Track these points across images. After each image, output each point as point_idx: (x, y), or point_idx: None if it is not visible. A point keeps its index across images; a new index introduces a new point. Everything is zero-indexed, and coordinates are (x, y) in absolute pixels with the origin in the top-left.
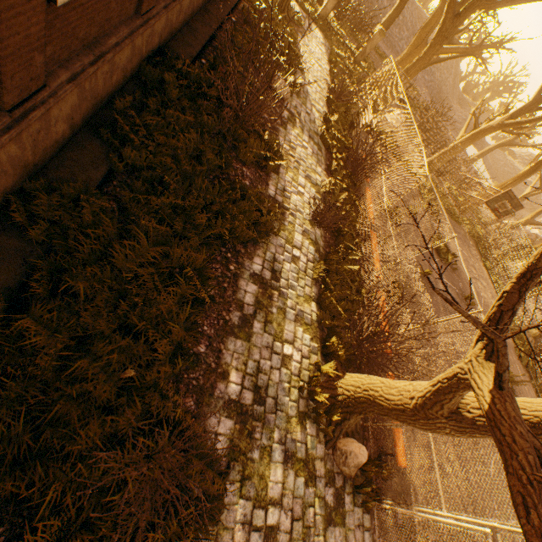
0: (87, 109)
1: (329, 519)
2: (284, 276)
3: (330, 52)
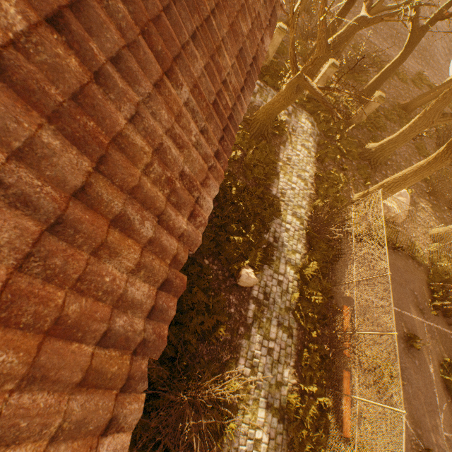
0: None
1: None
2: None
3: (318, 142)
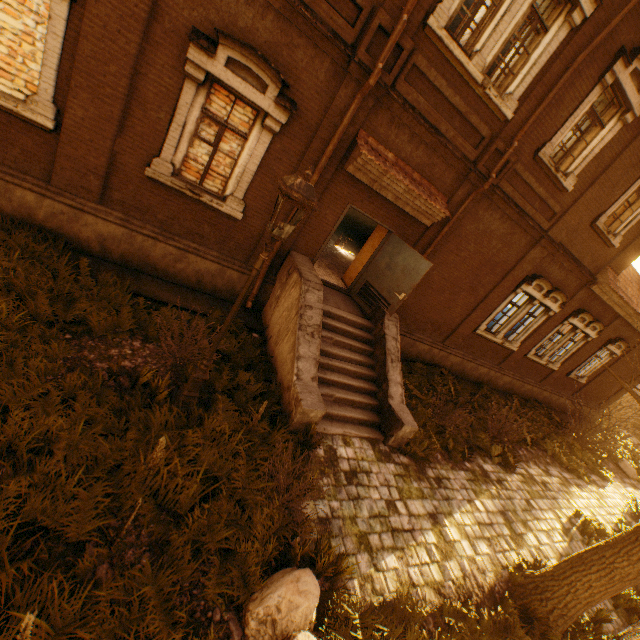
0: (508, 387)
1: None
2: (586, 495)
3: None
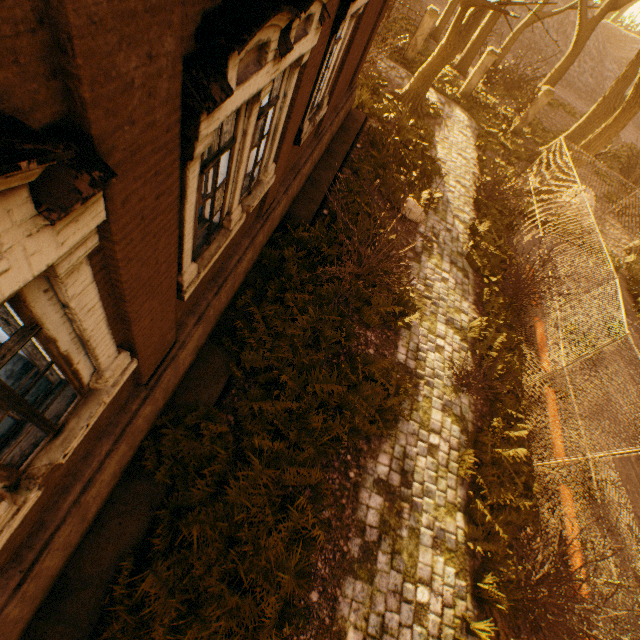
0: (211, 327)
1: None
2: (418, 477)
3: (478, 133)
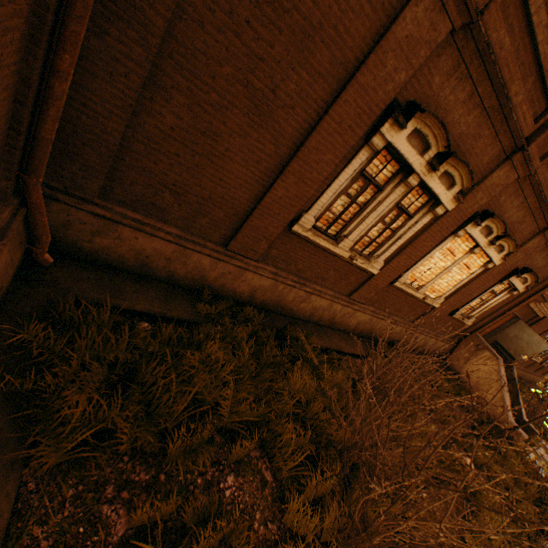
0: None
1: None
2: None
3: None
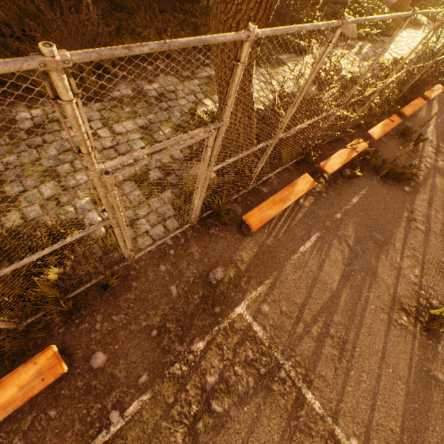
0: None
1: (138, 180)
2: None
3: None
